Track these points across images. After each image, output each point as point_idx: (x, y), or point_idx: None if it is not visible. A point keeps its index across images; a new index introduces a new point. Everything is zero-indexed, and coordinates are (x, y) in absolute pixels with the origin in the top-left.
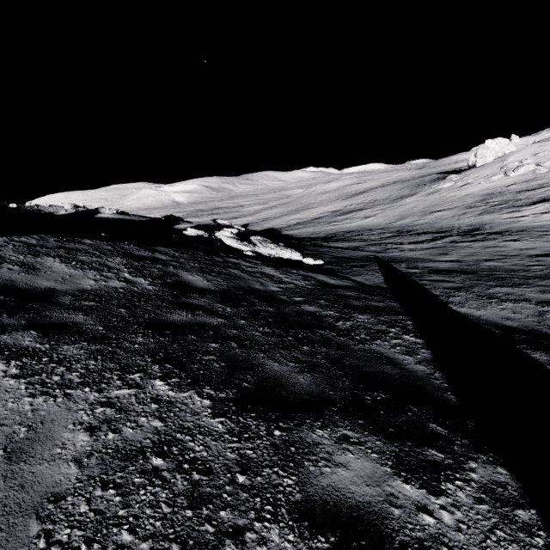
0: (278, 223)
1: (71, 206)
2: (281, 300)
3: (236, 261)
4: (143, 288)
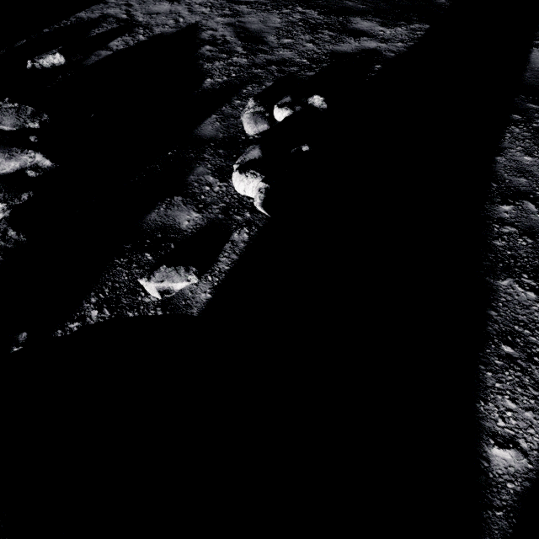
0: None
1: None
2: None
3: None
4: None
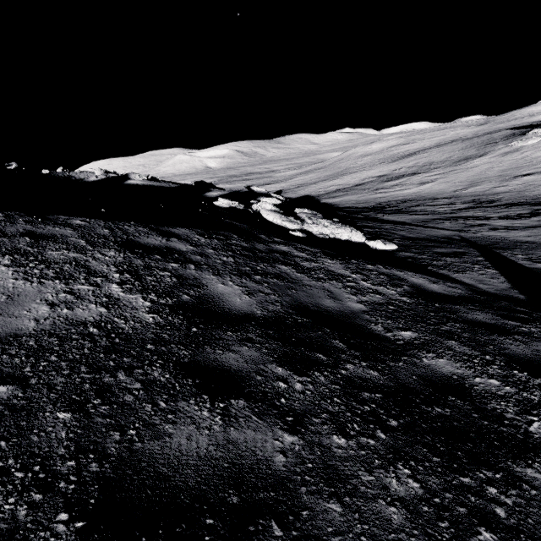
0: (315, 190)
1: (102, 172)
2: (378, 338)
3: (285, 249)
4: (137, 320)
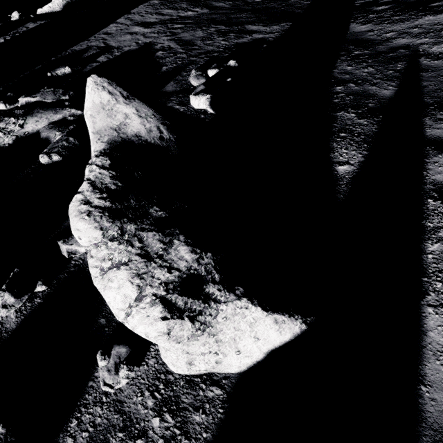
0: None
1: None
2: (258, 4)
3: None
4: (200, 12)
